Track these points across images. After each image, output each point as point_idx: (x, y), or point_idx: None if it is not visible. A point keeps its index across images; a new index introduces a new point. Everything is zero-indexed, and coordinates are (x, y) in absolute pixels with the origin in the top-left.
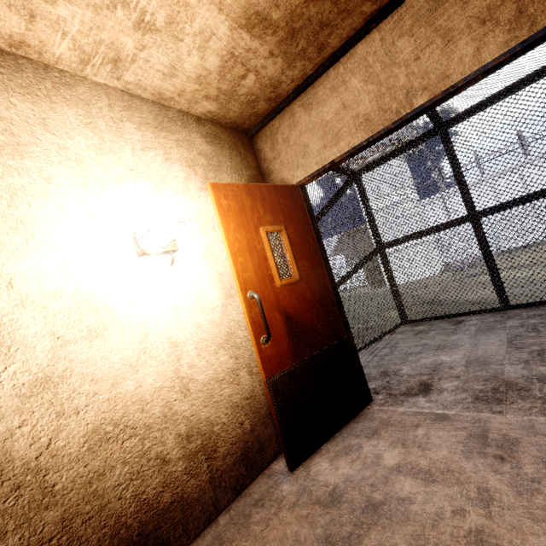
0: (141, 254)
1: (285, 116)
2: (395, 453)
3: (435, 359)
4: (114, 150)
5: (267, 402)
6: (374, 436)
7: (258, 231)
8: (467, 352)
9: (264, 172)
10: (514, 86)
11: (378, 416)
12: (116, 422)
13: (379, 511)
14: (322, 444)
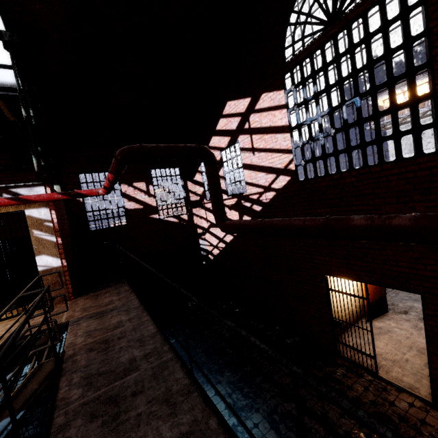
0: None
1: None
2: (394, 324)
3: (412, 304)
4: None
5: (361, 306)
6: (389, 320)
7: None
8: None
9: None
10: None
11: (390, 316)
12: (343, 307)
13: (390, 331)
14: (374, 318)
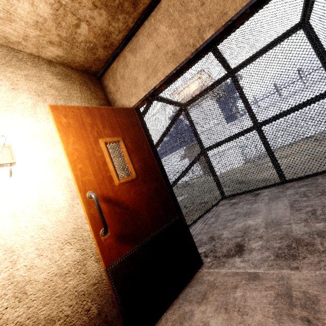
0: None
1: (120, 60)
2: (219, 320)
3: (244, 223)
4: None
5: None
6: (203, 301)
7: (97, 142)
8: (265, 216)
9: (110, 102)
10: (271, 44)
11: (206, 279)
12: None
13: None
14: (162, 313)
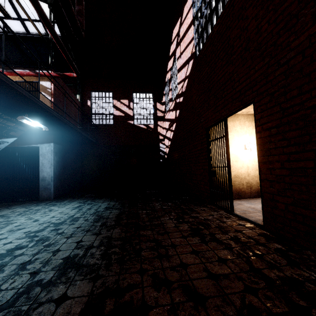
0: (245, 149)
1: None
2: None
3: None
4: (243, 128)
5: None
6: None
7: None
8: None
9: None
10: None
11: None
12: (237, 175)
13: None
14: None
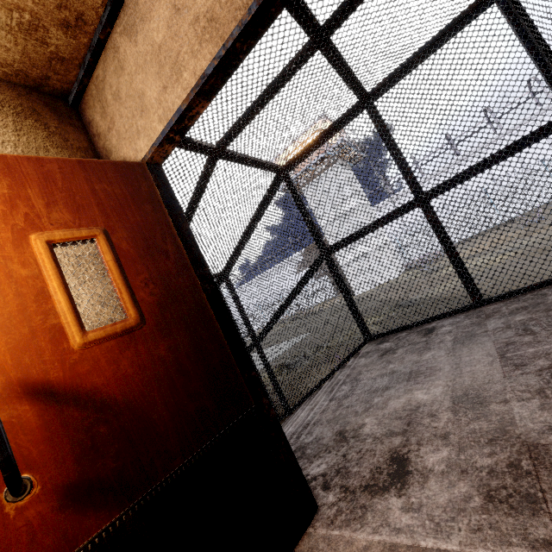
0: None
1: (107, 57)
2: None
3: (408, 399)
4: None
5: None
6: None
7: (23, 242)
8: (450, 381)
9: (101, 155)
10: (438, 39)
11: None
12: None
13: None
14: None
